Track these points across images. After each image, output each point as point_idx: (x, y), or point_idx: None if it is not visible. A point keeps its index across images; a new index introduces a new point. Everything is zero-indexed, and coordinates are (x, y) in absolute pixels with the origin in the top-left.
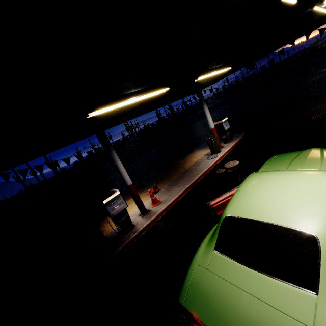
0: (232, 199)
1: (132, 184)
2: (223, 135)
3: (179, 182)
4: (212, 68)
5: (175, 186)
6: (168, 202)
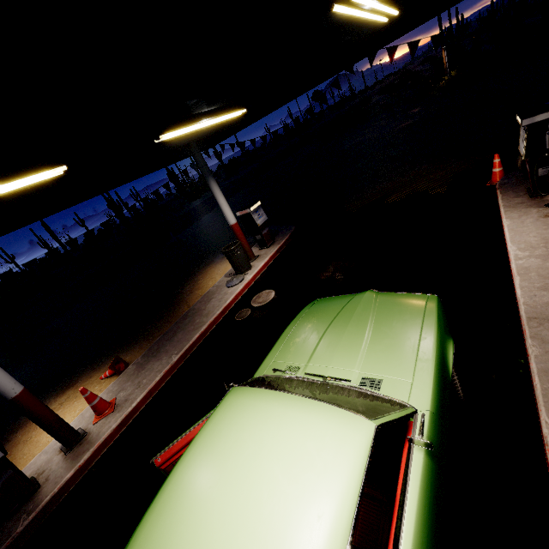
0: (147, 512)
1: (24, 392)
2: (257, 234)
3: (165, 345)
4: (195, 112)
5: (155, 357)
6: (128, 407)
